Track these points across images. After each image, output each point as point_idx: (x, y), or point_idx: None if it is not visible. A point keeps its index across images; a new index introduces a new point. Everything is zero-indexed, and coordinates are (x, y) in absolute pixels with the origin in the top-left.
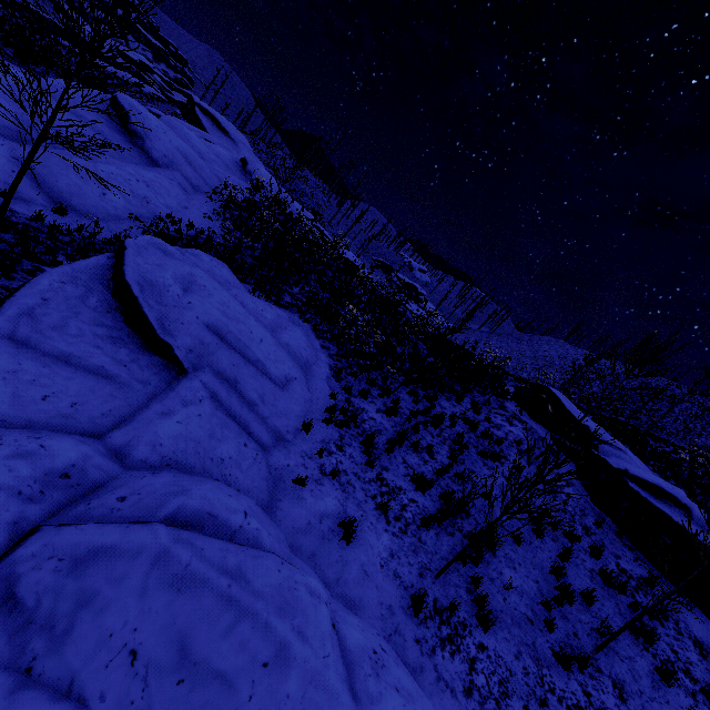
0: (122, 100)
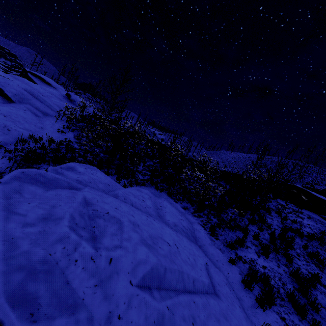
0: None
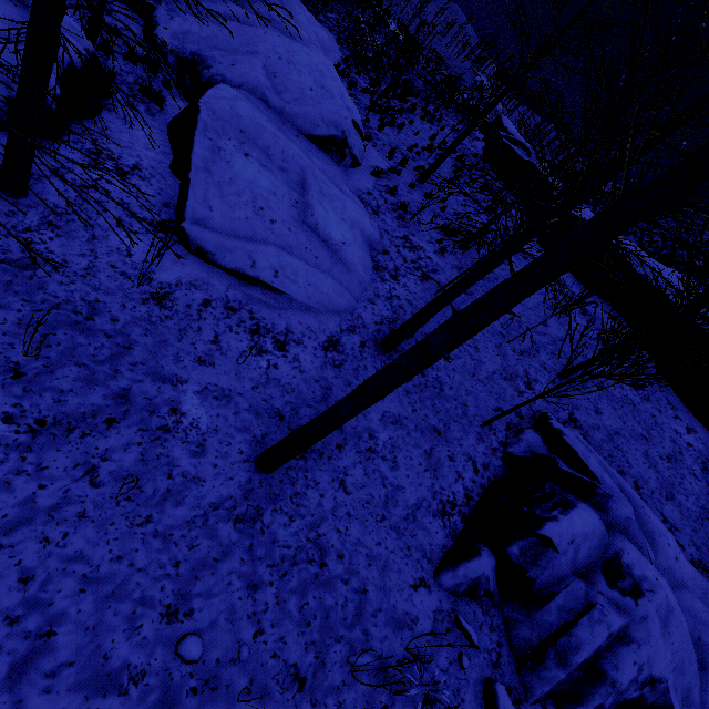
0: None
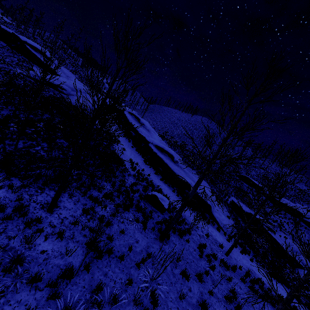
0: (170, 152)
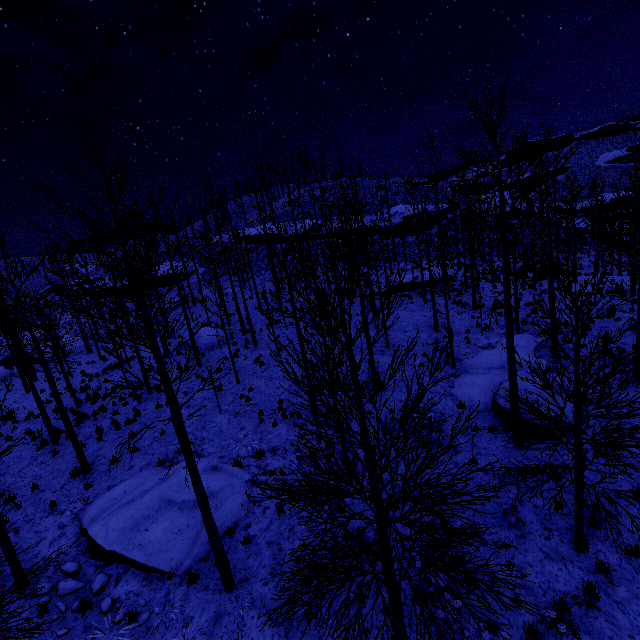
0: None
